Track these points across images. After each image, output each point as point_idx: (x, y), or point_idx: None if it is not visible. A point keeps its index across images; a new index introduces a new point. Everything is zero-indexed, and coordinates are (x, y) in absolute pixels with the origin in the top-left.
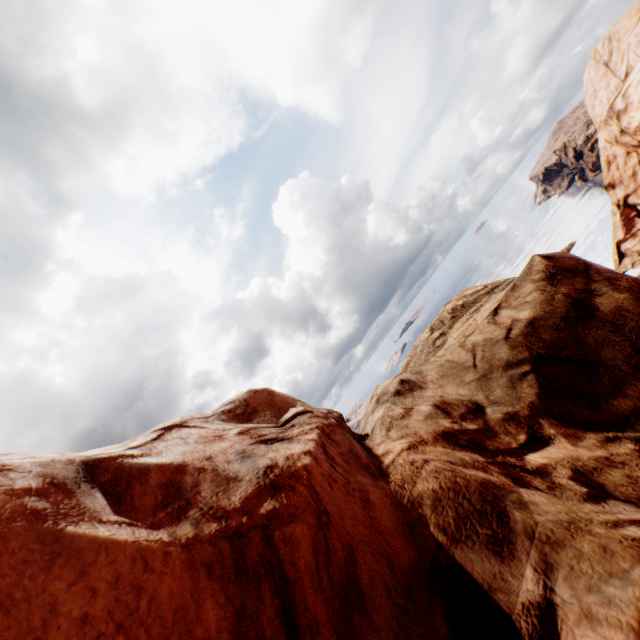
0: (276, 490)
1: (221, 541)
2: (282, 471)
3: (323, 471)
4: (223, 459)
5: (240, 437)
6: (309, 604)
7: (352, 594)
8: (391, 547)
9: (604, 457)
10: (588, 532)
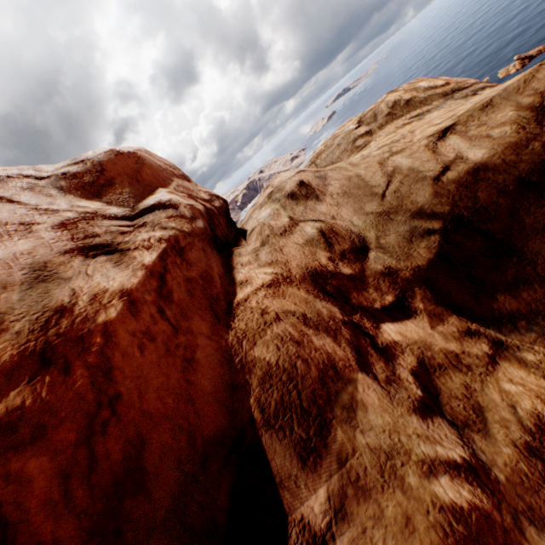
0: (43, 367)
1: None
2: (70, 328)
3: (138, 326)
4: None
5: (56, 234)
6: (42, 537)
7: (128, 483)
8: (199, 418)
9: (455, 354)
10: (401, 483)
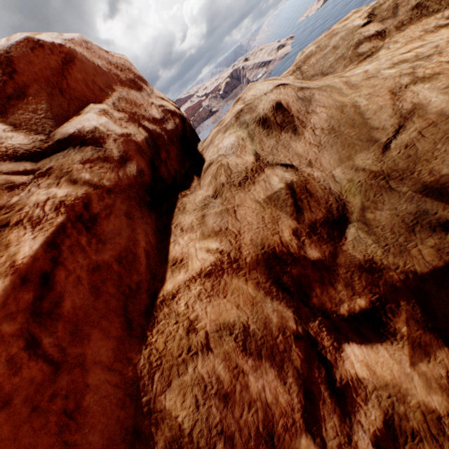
0: None
1: None
2: None
3: None
4: None
5: None
6: None
7: None
8: None
9: (437, 416)
10: None
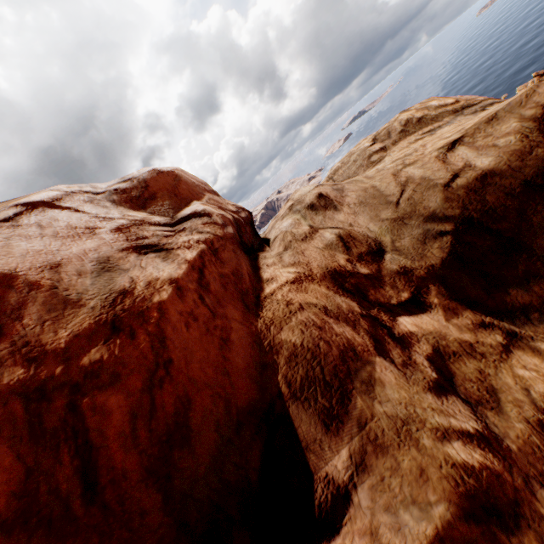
0: (114, 332)
1: (16, 400)
2: (133, 305)
3: (184, 308)
4: (75, 269)
5: (114, 236)
6: (116, 463)
7: (177, 435)
8: (234, 389)
9: (469, 343)
10: (416, 443)
